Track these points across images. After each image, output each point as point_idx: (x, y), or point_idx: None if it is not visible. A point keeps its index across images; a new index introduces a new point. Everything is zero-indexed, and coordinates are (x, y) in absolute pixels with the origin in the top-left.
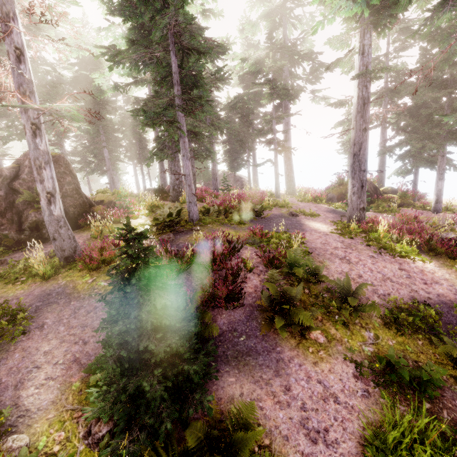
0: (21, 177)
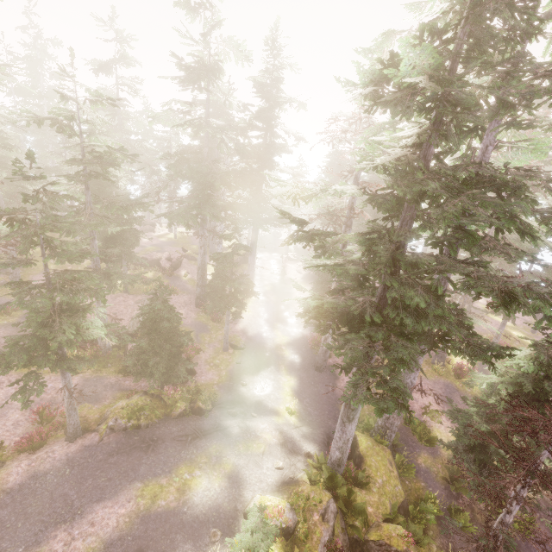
0: None
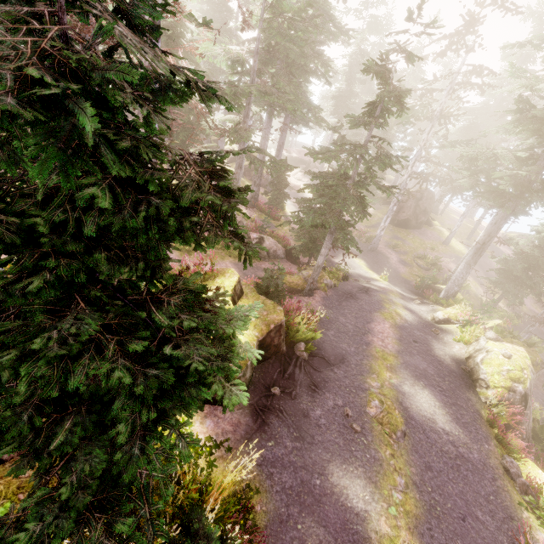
0: (422, 200)
